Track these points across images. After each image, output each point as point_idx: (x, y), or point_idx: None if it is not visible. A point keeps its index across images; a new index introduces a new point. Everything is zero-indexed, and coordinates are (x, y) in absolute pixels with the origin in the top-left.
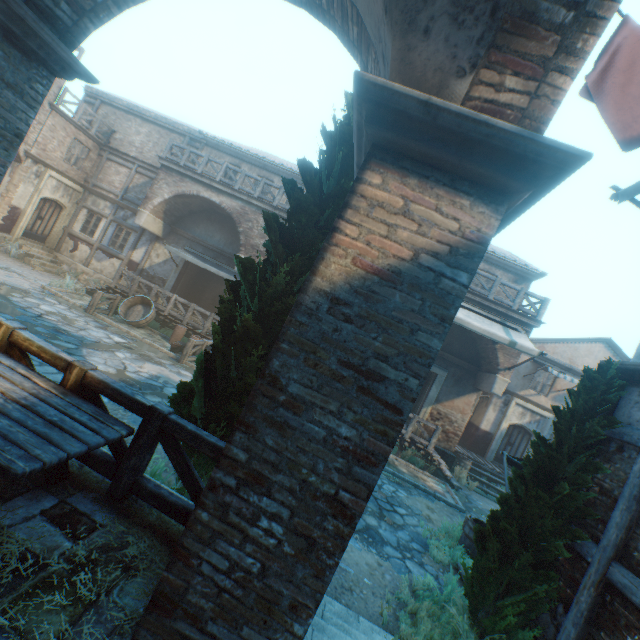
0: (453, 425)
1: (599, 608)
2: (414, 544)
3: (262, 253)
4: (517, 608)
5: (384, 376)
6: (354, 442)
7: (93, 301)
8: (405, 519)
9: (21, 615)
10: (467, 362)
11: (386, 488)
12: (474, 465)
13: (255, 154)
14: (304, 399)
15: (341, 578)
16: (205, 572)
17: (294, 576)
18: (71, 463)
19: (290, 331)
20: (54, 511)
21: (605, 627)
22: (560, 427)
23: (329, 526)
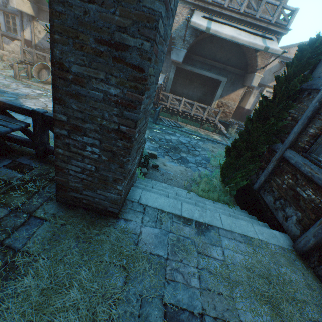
0: (229, 108)
1: (276, 168)
2: (203, 161)
3: None
4: (241, 175)
5: (127, 45)
6: (120, 97)
7: (15, 72)
8: (200, 153)
9: (3, 199)
10: (239, 70)
11: (192, 142)
12: (240, 127)
13: None
14: (83, 75)
15: (167, 176)
16: (72, 174)
17: (111, 169)
18: (15, 146)
19: (55, 23)
20: (10, 165)
21: (277, 174)
22: (276, 87)
23: (120, 145)
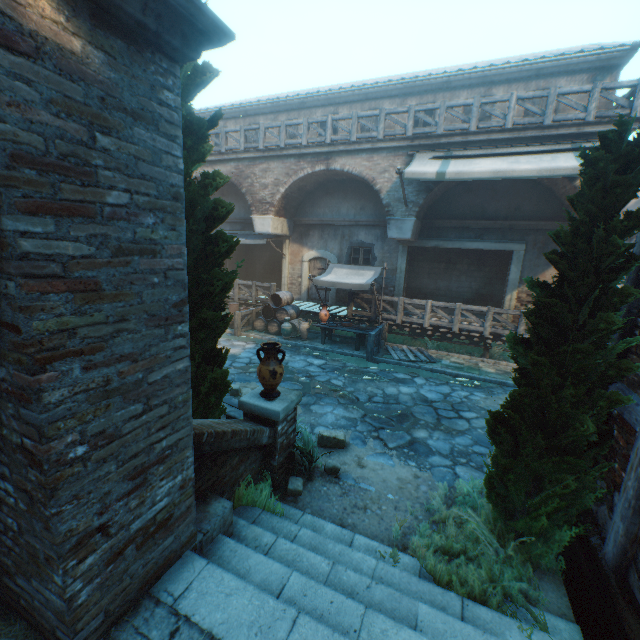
0: None
1: None
2: (476, 448)
3: (271, 204)
4: (549, 505)
5: None
6: (9, 382)
7: None
8: (472, 423)
9: None
10: (549, 221)
11: (455, 395)
12: None
13: (231, 106)
14: None
15: (356, 498)
16: None
17: (36, 531)
18: None
19: None
20: None
21: None
22: (553, 258)
23: (33, 477)
